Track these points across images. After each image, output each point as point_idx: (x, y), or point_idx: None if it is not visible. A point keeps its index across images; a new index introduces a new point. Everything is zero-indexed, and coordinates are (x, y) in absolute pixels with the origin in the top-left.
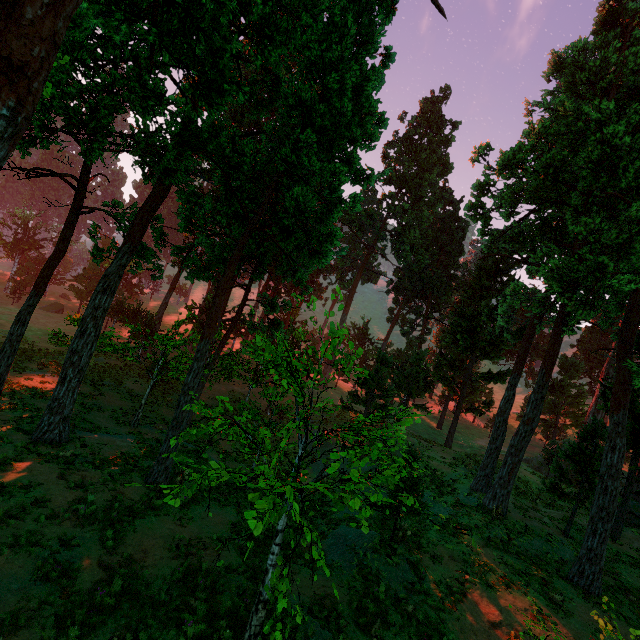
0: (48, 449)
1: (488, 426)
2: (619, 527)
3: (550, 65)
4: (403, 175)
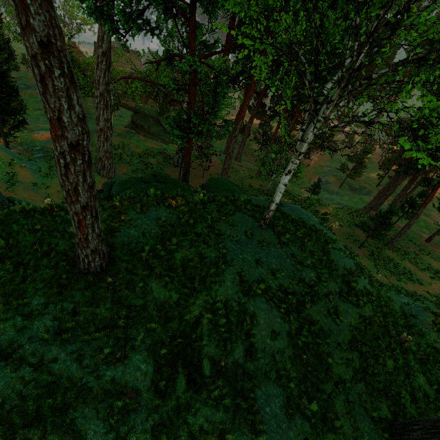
0: (237, 163)
1: None
2: (430, 237)
3: None
4: None
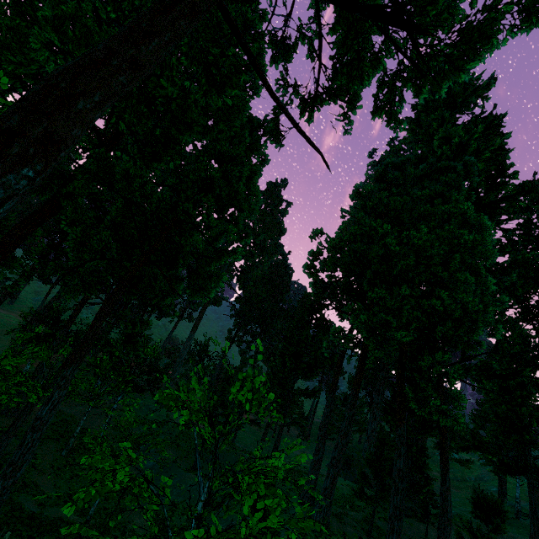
0: None
1: (300, 435)
2: None
3: (353, 192)
4: (253, 229)
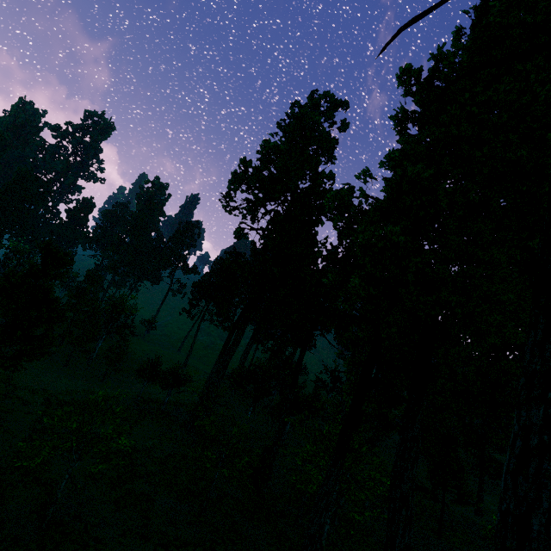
0: None
1: None
2: None
3: None
4: None
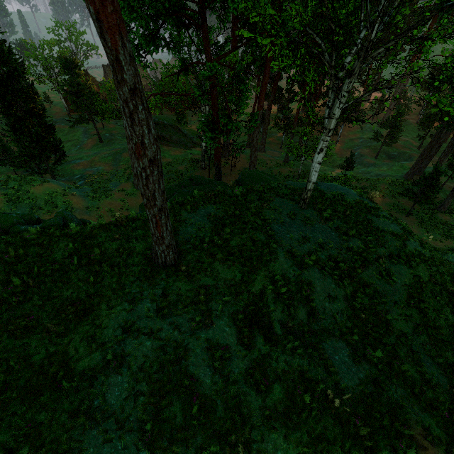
0: (262, 154)
1: None
2: None
3: None
4: None
